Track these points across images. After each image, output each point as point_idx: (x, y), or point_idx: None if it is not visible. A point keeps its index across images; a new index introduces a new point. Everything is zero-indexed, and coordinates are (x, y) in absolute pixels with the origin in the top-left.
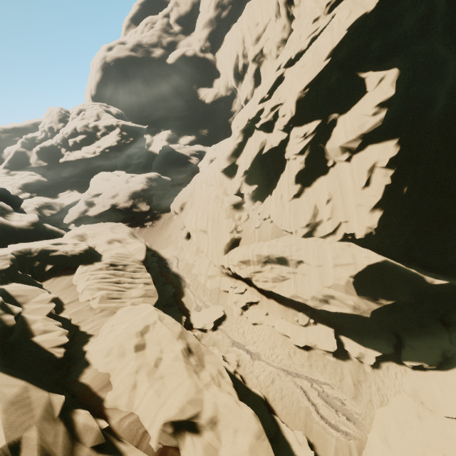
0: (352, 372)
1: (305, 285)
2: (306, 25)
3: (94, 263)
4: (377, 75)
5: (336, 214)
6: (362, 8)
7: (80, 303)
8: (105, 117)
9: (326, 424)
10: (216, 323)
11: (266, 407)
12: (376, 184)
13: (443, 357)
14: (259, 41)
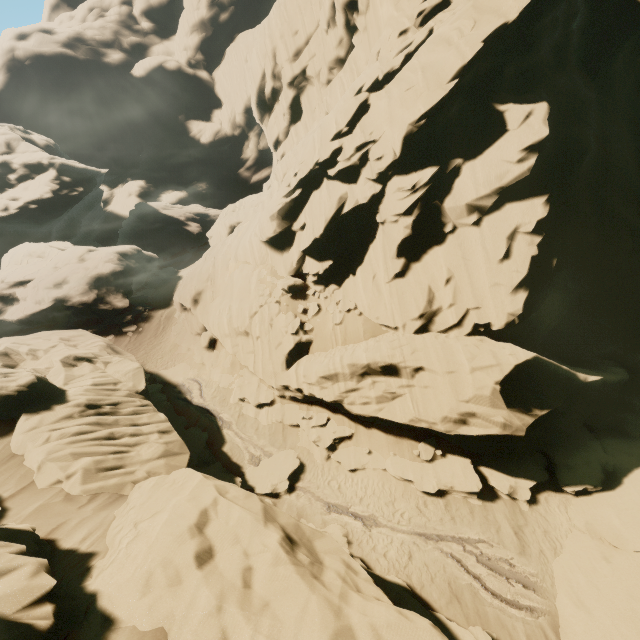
0: (507, 516)
1: (430, 402)
2: (387, 38)
3: (53, 408)
4: (522, 109)
5: (461, 298)
6: (498, 17)
7: (39, 490)
8: (25, 150)
9: (502, 603)
10: (291, 480)
11: (419, 603)
12: (520, 255)
13: (604, 473)
14: (300, 57)
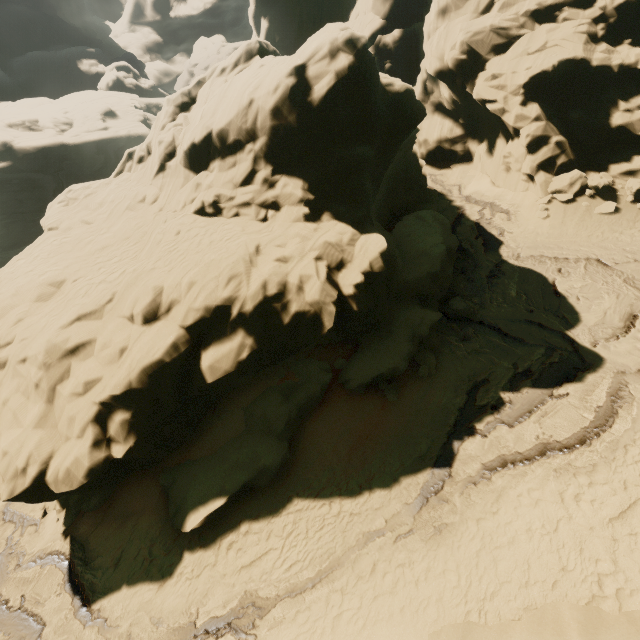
0: None
1: None
2: None
3: None
4: (261, 22)
5: None
6: None
7: None
8: None
9: None
10: None
11: None
12: None
13: None
14: None
